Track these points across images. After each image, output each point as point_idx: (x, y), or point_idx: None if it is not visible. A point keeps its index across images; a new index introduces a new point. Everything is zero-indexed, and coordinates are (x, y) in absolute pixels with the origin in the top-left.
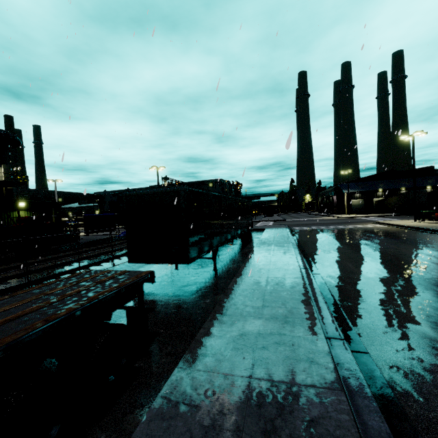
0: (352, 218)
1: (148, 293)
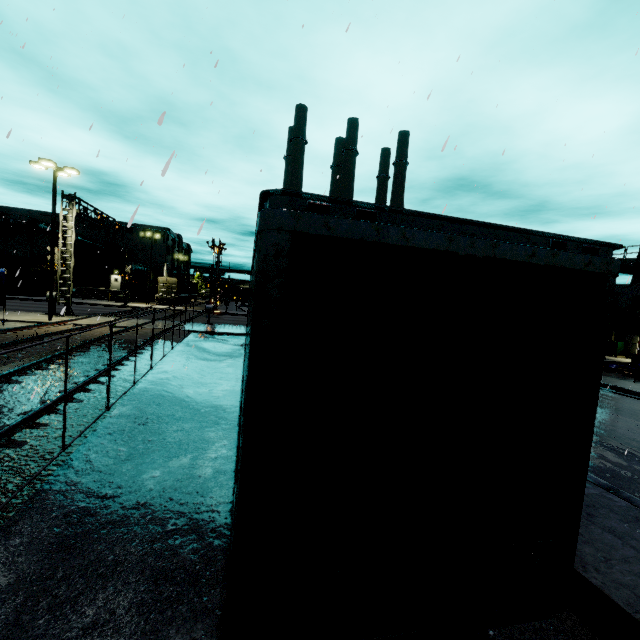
0: None
1: None
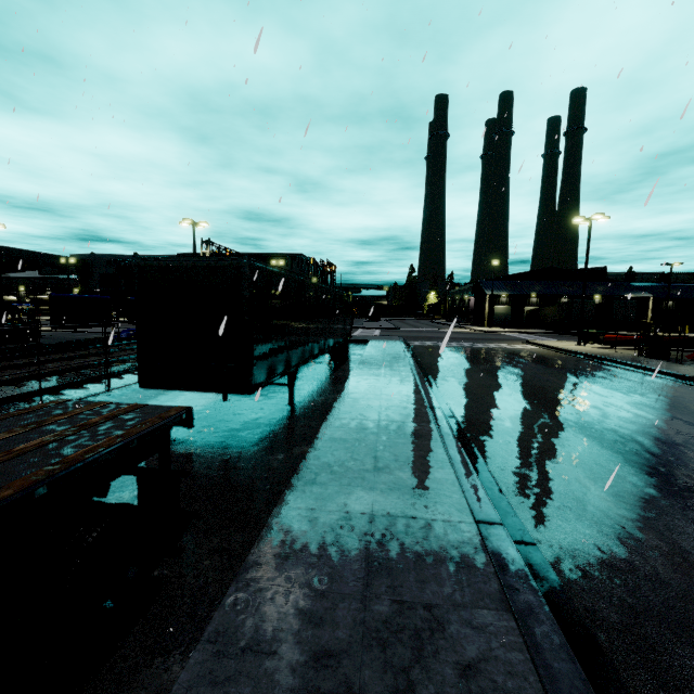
0: (493, 333)
1: (174, 442)
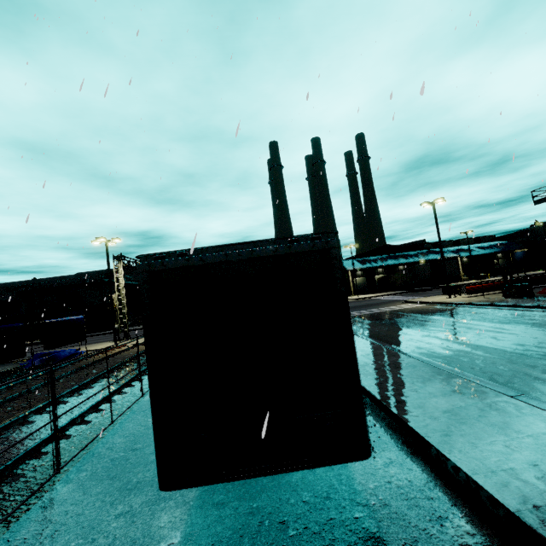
0: (366, 299)
1: None
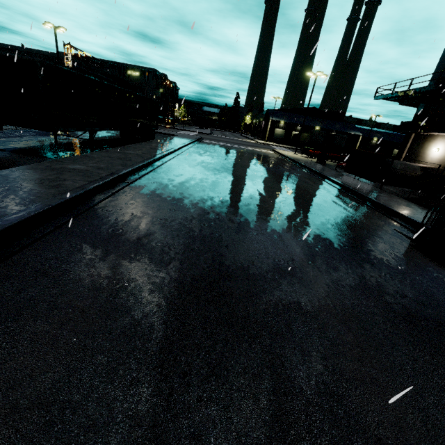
0: (265, 145)
1: (15, 152)
